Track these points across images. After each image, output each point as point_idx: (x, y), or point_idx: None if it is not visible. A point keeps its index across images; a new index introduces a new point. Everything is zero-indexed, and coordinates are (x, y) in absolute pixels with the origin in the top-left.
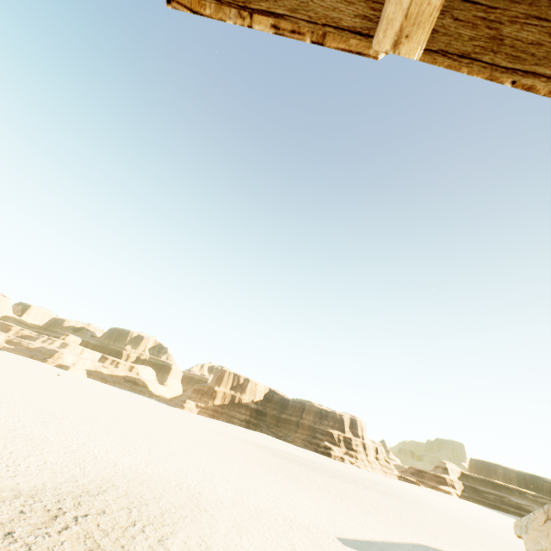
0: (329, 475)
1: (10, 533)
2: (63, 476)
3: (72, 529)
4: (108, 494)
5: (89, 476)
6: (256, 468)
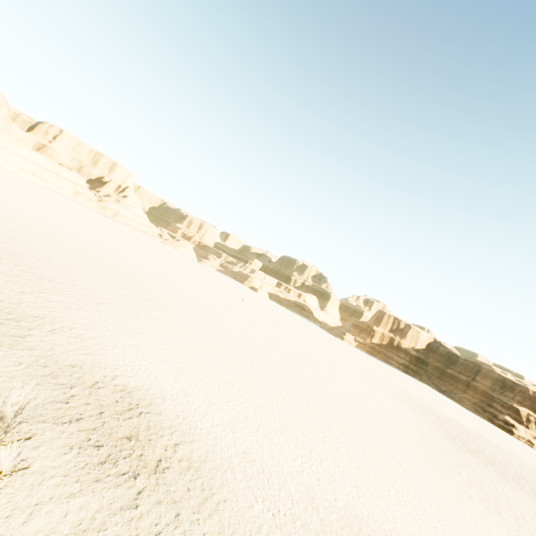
0: (528, 491)
1: None
2: (310, 535)
3: None
4: None
5: (327, 532)
6: (447, 483)
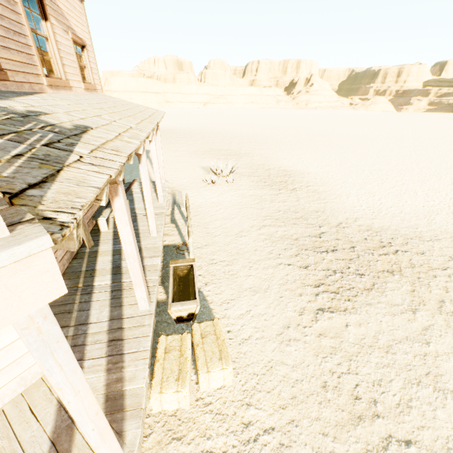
0: None
1: (353, 247)
2: (407, 223)
3: (389, 256)
4: (438, 243)
5: (431, 227)
6: None
